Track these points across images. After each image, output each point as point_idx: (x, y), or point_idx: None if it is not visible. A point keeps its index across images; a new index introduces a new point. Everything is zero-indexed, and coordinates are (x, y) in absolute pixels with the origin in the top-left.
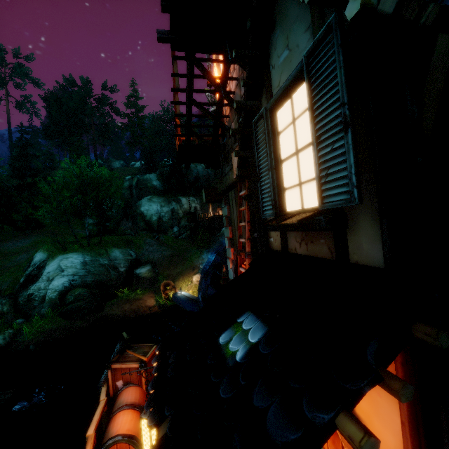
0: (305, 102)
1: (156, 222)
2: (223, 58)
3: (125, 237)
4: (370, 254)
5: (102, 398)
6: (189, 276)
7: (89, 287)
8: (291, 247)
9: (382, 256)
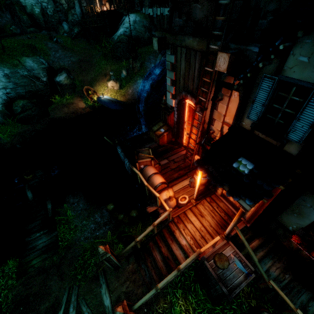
0: (301, 97)
1: (41, 15)
2: None
3: (25, 41)
4: (292, 151)
5: (137, 172)
6: (104, 82)
7: (26, 98)
8: (256, 132)
9: (295, 153)
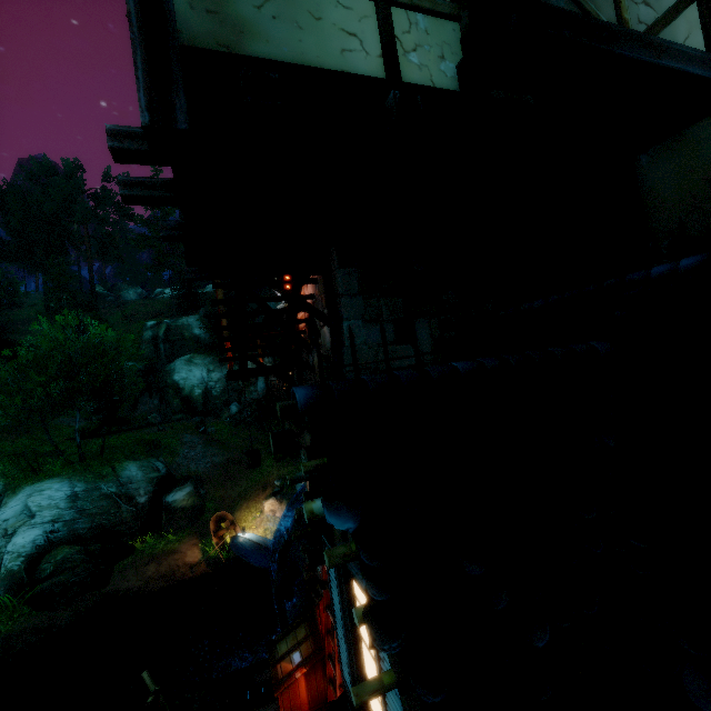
0: None
1: (201, 397)
2: (290, 279)
3: (148, 436)
4: None
5: None
6: (258, 500)
7: (82, 542)
8: None
9: None
